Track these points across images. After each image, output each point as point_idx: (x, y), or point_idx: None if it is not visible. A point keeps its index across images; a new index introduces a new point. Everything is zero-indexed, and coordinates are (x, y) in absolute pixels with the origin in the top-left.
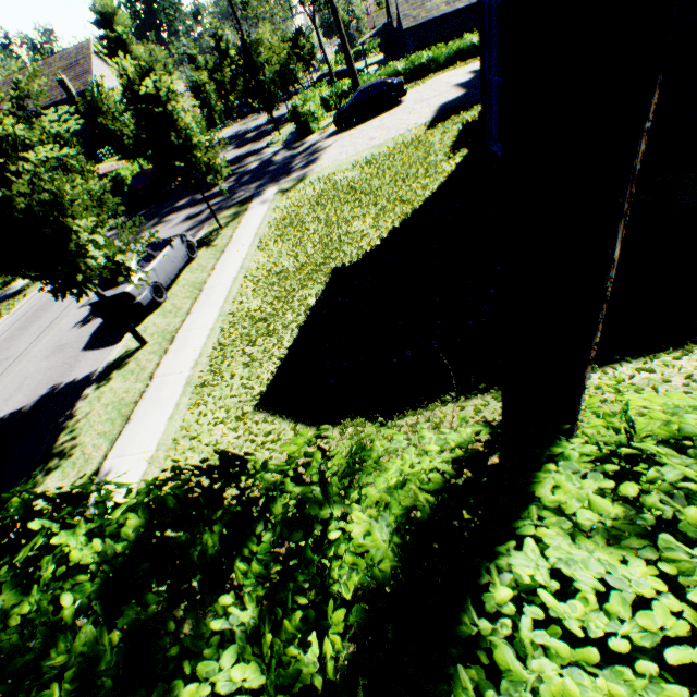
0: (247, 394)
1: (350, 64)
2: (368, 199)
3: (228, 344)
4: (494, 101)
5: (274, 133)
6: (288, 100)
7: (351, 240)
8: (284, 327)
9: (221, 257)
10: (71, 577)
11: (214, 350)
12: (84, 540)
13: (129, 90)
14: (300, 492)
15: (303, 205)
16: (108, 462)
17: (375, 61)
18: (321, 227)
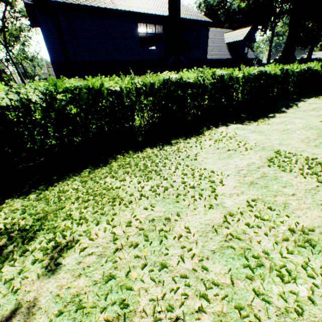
0: None
1: (24, 83)
2: None
3: None
4: None
5: None
6: None
7: None
8: None
9: None
10: None
11: None
12: None
13: None
14: None
15: None
16: None
17: None
18: None
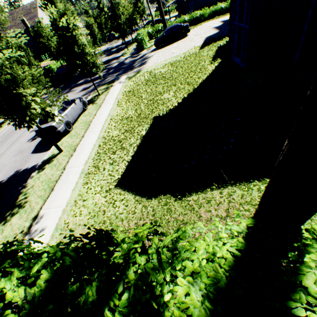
0: (111, 179)
1: (162, 16)
2: (171, 83)
3: (102, 153)
4: (236, 35)
5: (125, 49)
6: (132, 33)
7: (163, 102)
8: (130, 145)
9: (99, 109)
10: (3, 316)
11: (95, 155)
12: (15, 283)
13: (54, 24)
14: (145, 265)
15: (139, 84)
16: (42, 211)
17: (173, 15)
18: (148, 95)
